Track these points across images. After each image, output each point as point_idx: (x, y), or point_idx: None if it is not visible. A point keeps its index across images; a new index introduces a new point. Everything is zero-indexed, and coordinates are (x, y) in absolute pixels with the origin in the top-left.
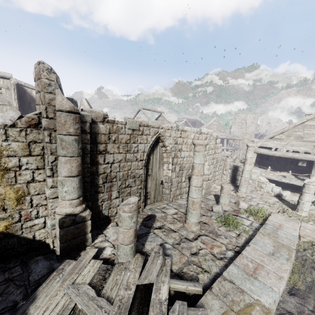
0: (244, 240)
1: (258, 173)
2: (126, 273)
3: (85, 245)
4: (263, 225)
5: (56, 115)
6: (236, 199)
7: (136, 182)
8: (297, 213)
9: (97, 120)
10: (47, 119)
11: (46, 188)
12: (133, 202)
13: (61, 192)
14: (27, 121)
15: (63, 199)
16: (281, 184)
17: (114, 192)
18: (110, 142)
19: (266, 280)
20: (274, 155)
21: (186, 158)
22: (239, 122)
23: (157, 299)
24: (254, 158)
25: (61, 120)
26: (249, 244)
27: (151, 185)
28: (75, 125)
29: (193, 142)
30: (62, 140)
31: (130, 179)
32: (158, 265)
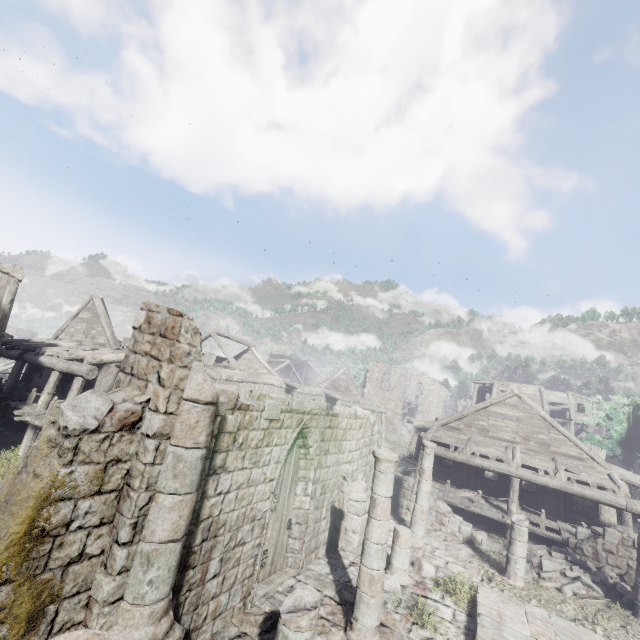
0: None
1: (435, 493)
2: None
3: None
4: (477, 617)
5: (183, 408)
6: (410, 554)
7: (254, 532)
8: (509, 582)
9: (227, 406)
10: (164, 416)
11: (102, 574)
12: (312, 603)
13: (140, 583)
14: (122, 417)
15: (139, 601)
16: (465, 513)
17: (215, 561)
18: (234, 448)
19: None
20: (454, 460)
21: (332, 468)
22: (379, 378)
23: None
24: None
25: (189, 418)
26: None
27: (272, 532)
28: (208, 427)
29: (377, 454)
30: (179, 459)
31: (246, 525)
32: None
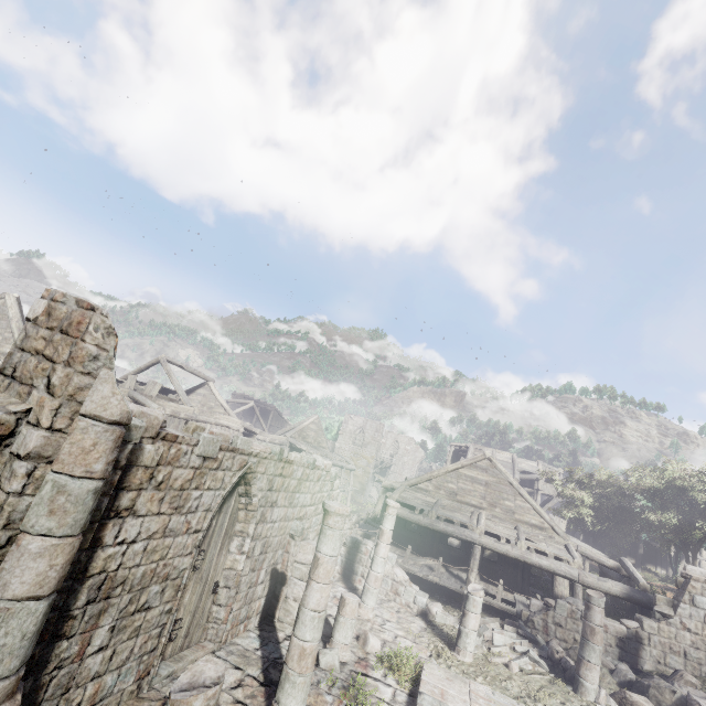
0: None
1: (394, 559)
2: None
3: None
4: (418, 697)
5: (77, 425)
6: (357, 626)
7: (165, 594)
8: (458, 658)
9: (146, 433)
10: (47, 433)
11: None
12: (214, 678)
13: None
14: None
15: None
16: (424, 583)
17: (103, 630)
18: (149, 486)
19: None
20: (418, 523)
21: (278, 523)
22: (353, 431)
23: None
24: None
25: (84, 439)
26: None
27: (191, 597)
28: (111, 453)
29: (327, 506)
30: (60, 490)
31: (154, 585)
32: None
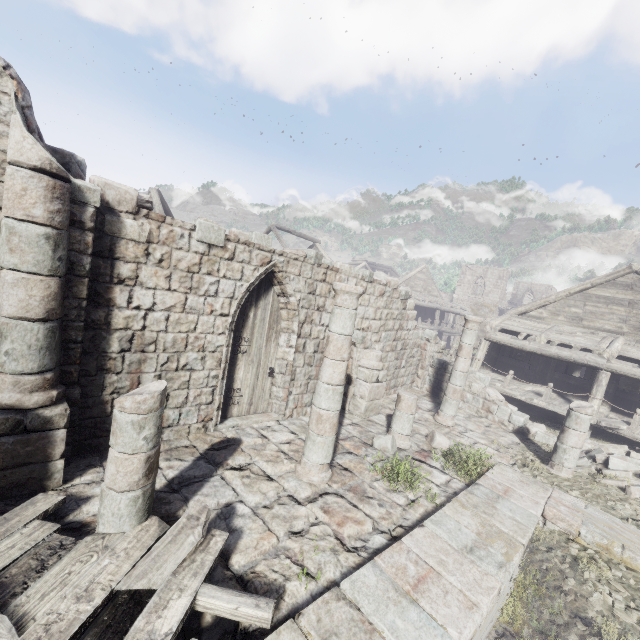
0: (420, 514)
1: (487, 380)
2: (99, 560)
3: (45, 488)
4: (470, 486)
5: (5, 172)
6: (430, 429)
7: (206, 362)
8: (550, 471)
9: (121, 207)
10: None
11: None
12: (152, 391)
13: None
14: None
15: None
16: (533, 410)
17: (149, 375)
18: (148, 262)
19: (436, 609)
20: (522, 349)
21: None
22: (472, 281)
23: (145, 631)
24: (484, 351)
25: (14, 185)
26: (425, 522)
27: (245, 374)
28: (49, 202)
29: (333, 286)
30: (12, 231)
31: (191, 352)
32: (185, 548)
